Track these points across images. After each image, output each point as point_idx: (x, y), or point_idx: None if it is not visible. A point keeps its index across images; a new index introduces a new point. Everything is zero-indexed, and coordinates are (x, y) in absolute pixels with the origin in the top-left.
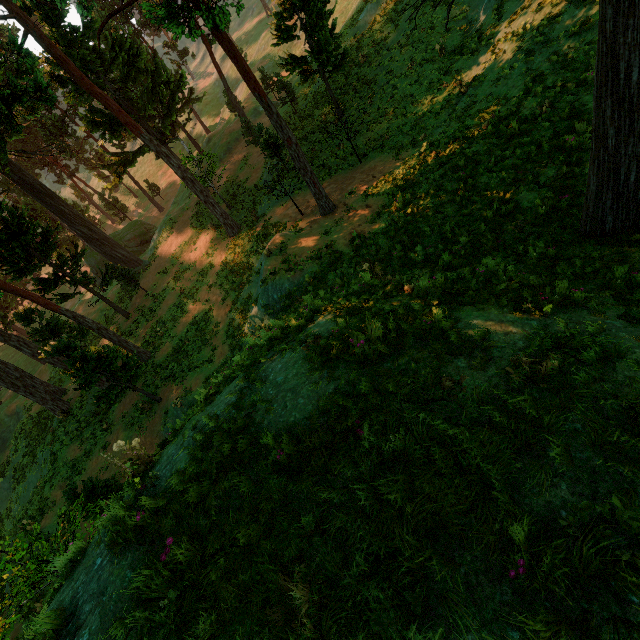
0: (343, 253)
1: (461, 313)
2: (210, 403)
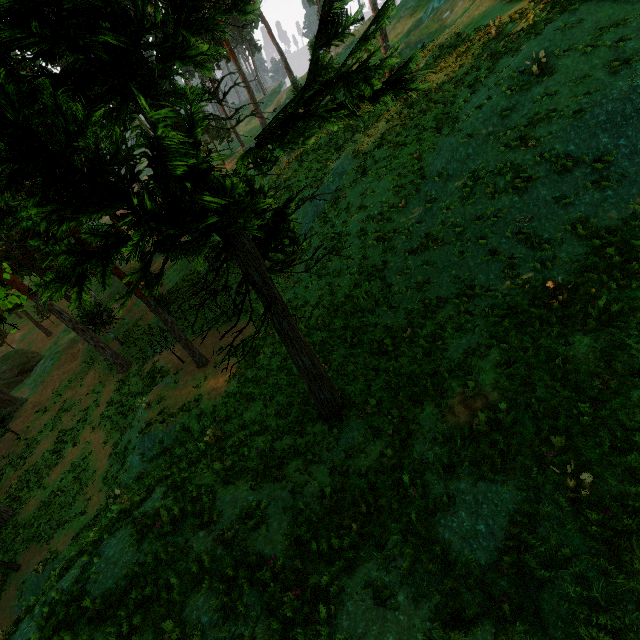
0: (207, 407)
1: (224, 492)
2: (62, 577)
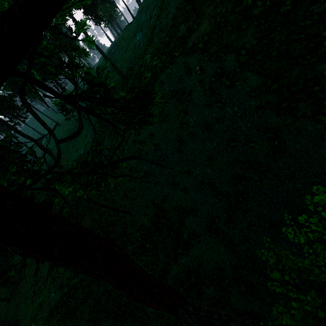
0: None
1: None
2: None
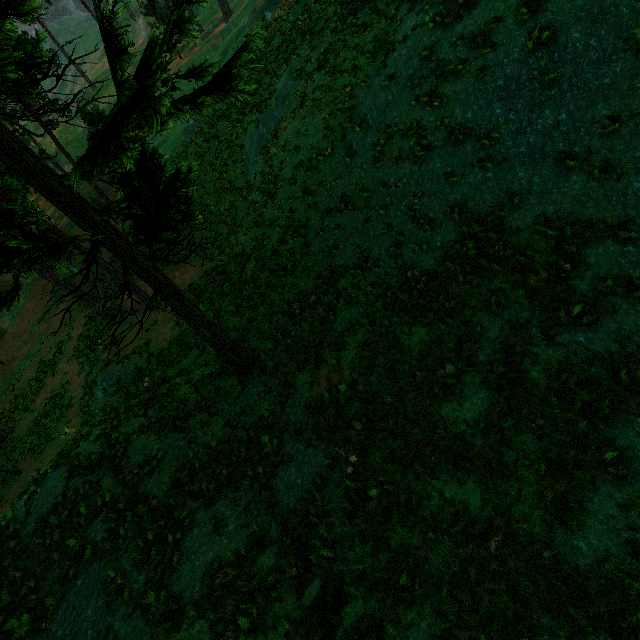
0: (155, 350)
1: (138, 440)
2: (21, 498)
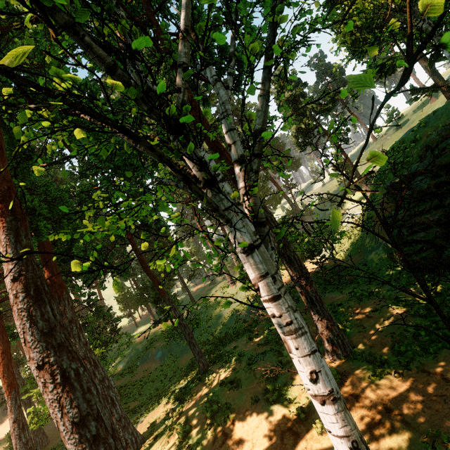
0: None
1: None
2: None
